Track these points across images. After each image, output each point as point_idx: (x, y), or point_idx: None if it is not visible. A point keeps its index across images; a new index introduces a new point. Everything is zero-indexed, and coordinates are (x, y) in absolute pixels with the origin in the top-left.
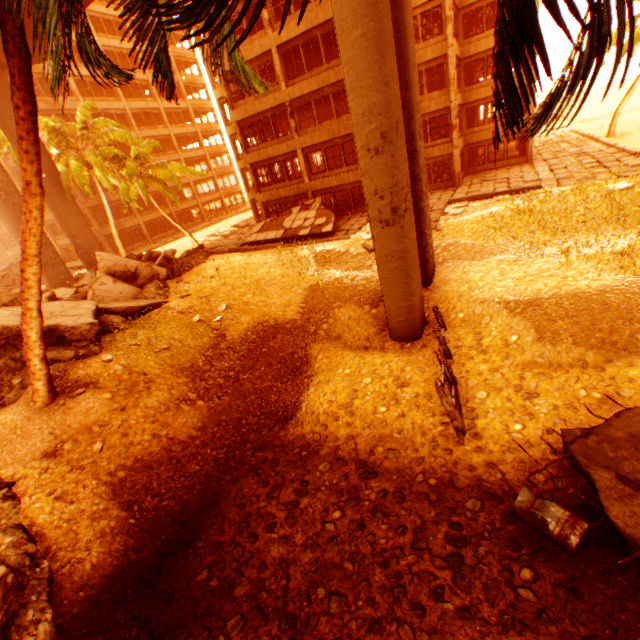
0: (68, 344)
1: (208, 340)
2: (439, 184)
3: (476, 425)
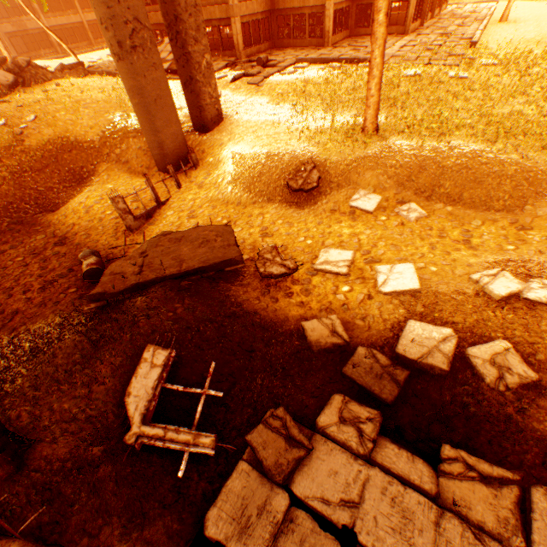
0: None
1: (6, 142)
2: (312, 41)
3: (147, 229)
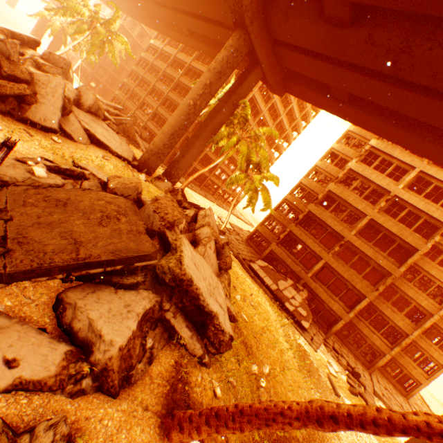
0: (200, 332)
1: None
2: (361, 356)
3: None
